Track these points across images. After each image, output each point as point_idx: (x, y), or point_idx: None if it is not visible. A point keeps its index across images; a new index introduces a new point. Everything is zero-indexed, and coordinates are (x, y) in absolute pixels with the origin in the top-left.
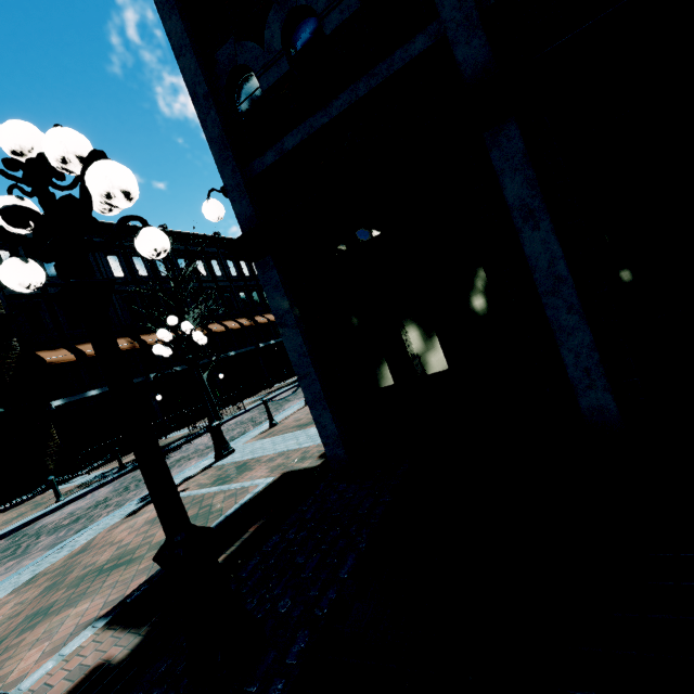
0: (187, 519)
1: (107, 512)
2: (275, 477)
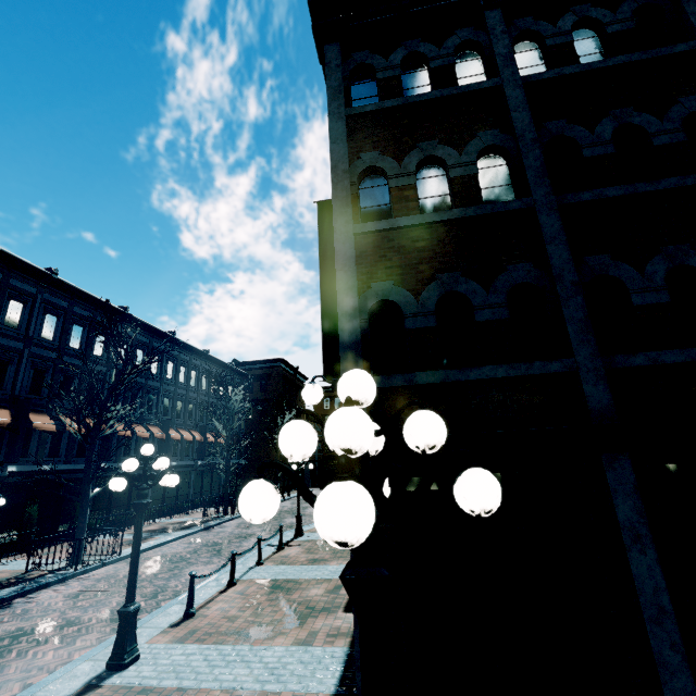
0: None
1: None
2: None
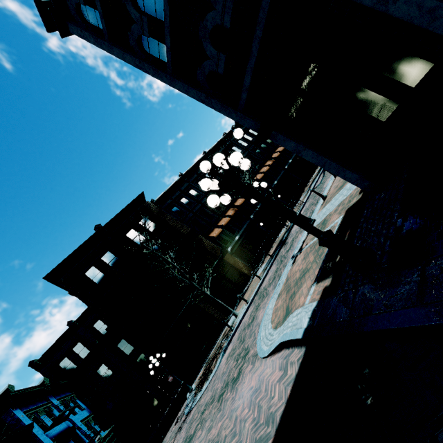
0: (320, 231)
1: (283, 270)
2: (343, 214)
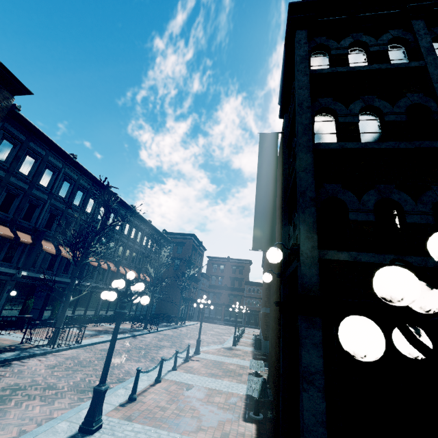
0: None
1: None
2: None
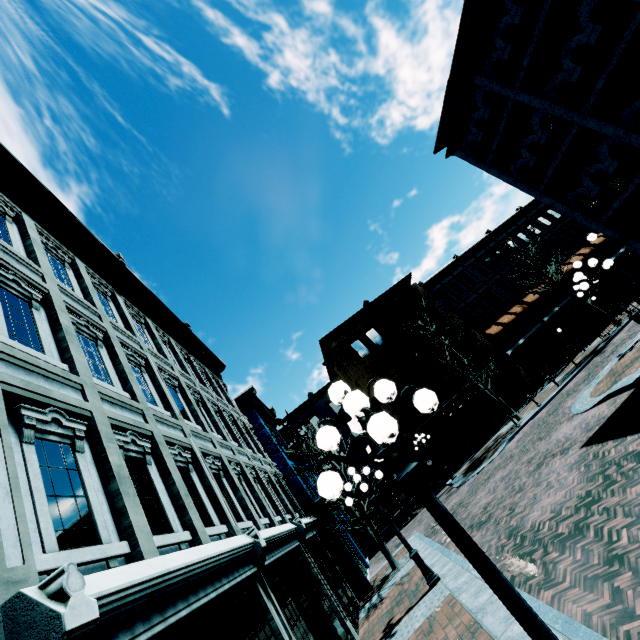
0: None
1: (600, 370)
2: None
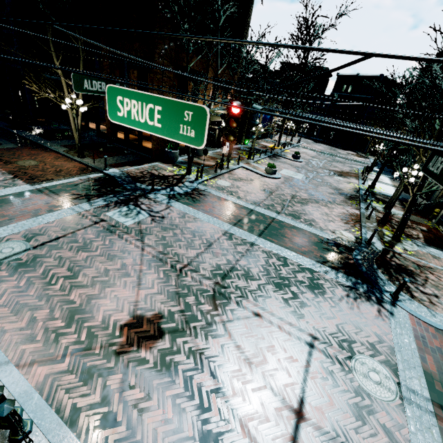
0: None
1: None
2: None
